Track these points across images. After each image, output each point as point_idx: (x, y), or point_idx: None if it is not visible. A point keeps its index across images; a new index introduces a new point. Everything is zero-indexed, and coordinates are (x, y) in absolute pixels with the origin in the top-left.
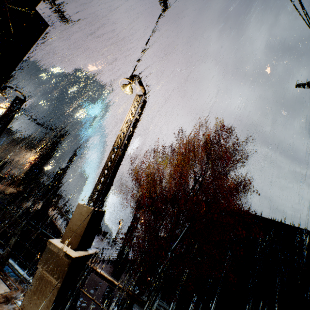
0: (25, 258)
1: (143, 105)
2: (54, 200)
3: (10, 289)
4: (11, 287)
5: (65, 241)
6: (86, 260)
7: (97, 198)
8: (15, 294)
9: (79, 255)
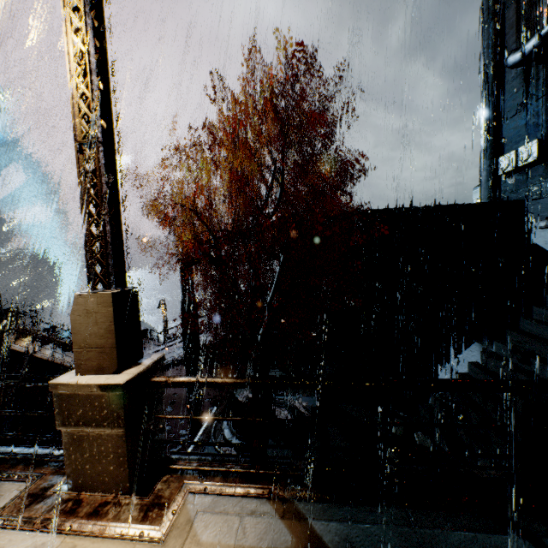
0: (21, 429)
1: (96, 2)
2: (4, 322)
3: (29, 482)
4: (29, 479)
5: (87, 370)
6: (148, 378)
7: (105, 272)
8: (44, 483)
9: (131, 377)
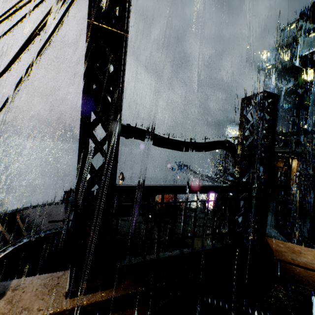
0: None
1: None
2: None
3: None
4: None
5: None
6: None
7: None
8: None
9: None
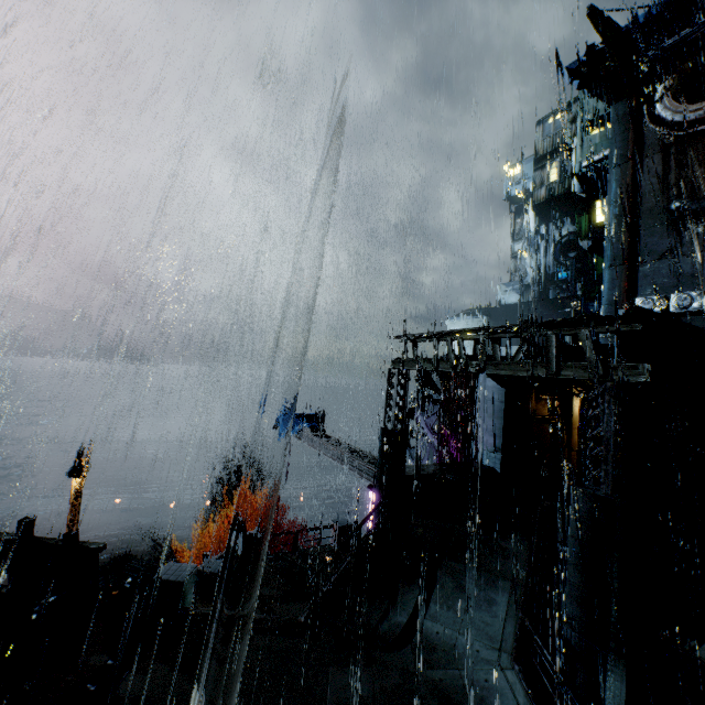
0: None
1: None
2: None
3: None
4: None
5: None
6: None
7: None
8: None
9: None
